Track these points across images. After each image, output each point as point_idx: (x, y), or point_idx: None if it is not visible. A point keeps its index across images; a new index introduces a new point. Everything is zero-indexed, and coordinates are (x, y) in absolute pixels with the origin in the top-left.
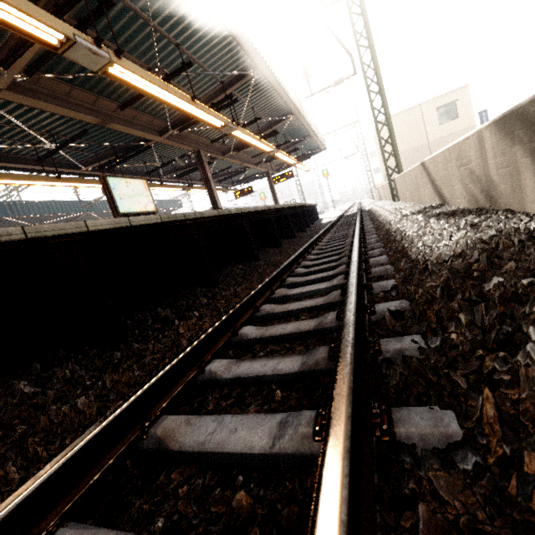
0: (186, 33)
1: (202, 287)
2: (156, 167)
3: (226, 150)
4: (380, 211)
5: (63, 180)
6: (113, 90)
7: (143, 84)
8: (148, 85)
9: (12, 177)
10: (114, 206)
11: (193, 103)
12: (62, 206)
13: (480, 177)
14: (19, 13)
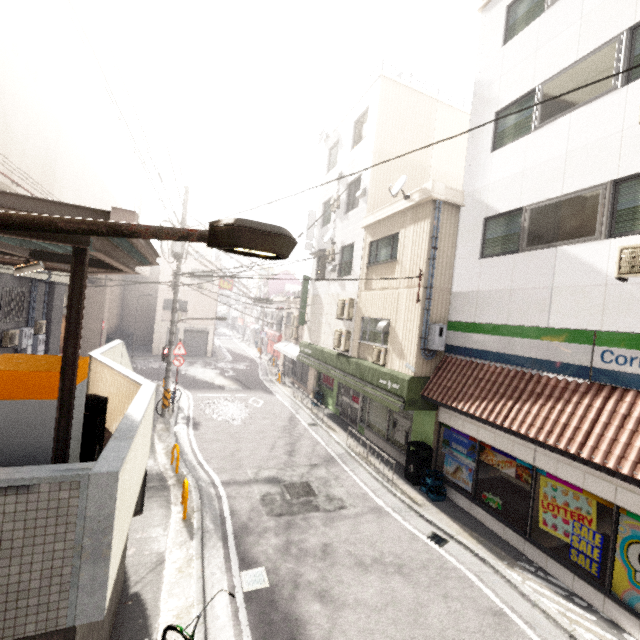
0: None
1: None
2: None
3: None
4: None
5: None
6: None
7: None
8: None
9: None
10: None
11: None
12: None
13: None
14: None
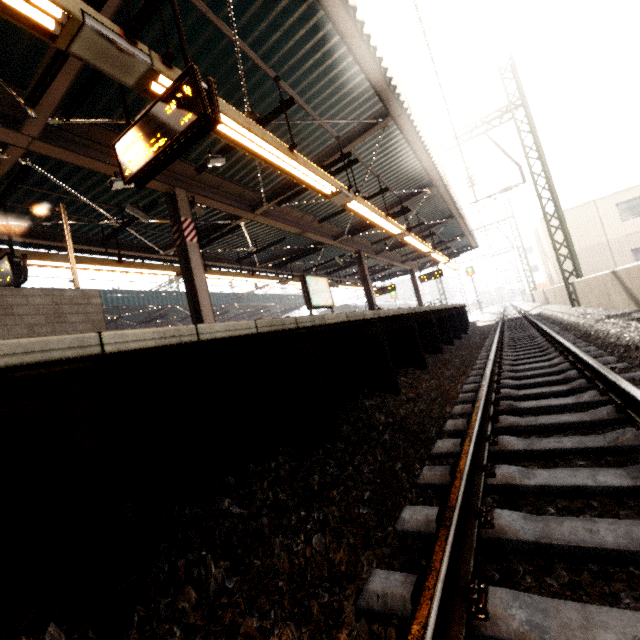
0: (385, 168)
1: (414, 367)
2: (315, 265)
3: (379, 249)
4: (560, 316)
5: (254, 277)
6: (316, 209)
7: (359, 209)
8: (364, 210)
9: (227, 274)
10: (309, 300)
11: (386, 219)
12: (217, 298)
13: None
14: (323, 182)
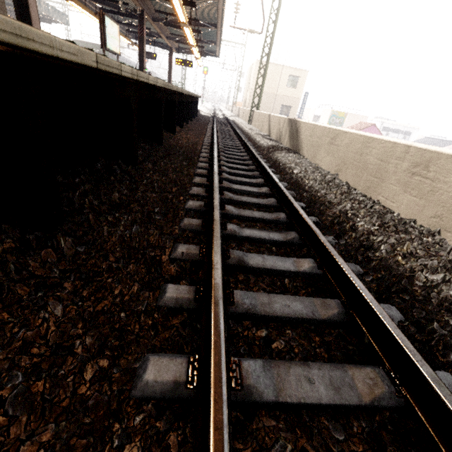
0: None
1: (177, 125)
2: None
3: (157, 17)
4: (242, 126)
5: None
6: None
7: None
8: None
9: None
10: (105, 41)
11: (182, 7)
12: None
13: (280, 131)
14: None
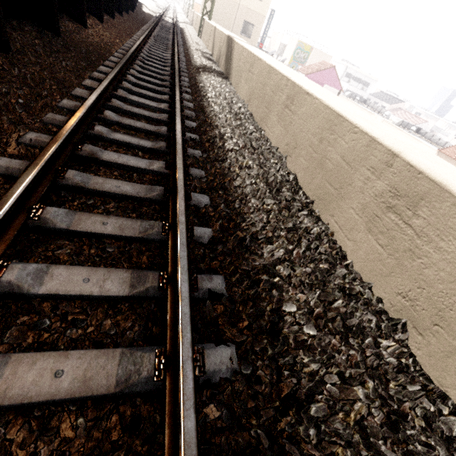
0: None
1: (94, 16)
2: None
3: None
4: (189, 37)
5: None
6: None
7: None
8: None
9: None
10: None
11: None
12: None
13: (220, 51)
14: None
